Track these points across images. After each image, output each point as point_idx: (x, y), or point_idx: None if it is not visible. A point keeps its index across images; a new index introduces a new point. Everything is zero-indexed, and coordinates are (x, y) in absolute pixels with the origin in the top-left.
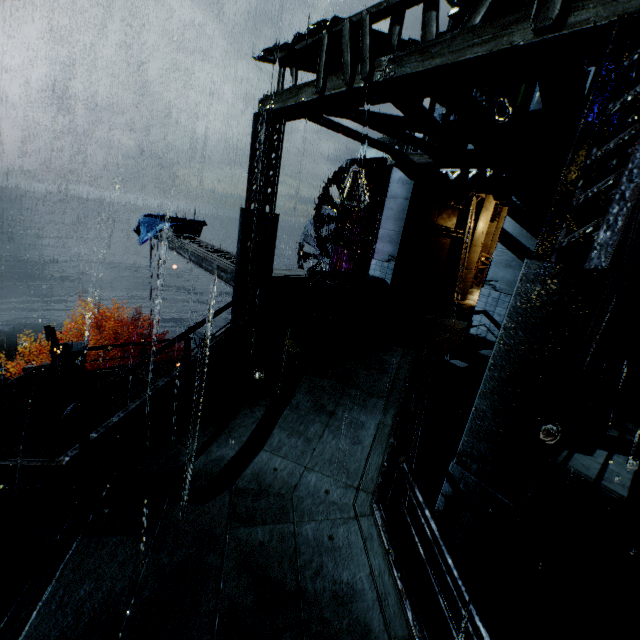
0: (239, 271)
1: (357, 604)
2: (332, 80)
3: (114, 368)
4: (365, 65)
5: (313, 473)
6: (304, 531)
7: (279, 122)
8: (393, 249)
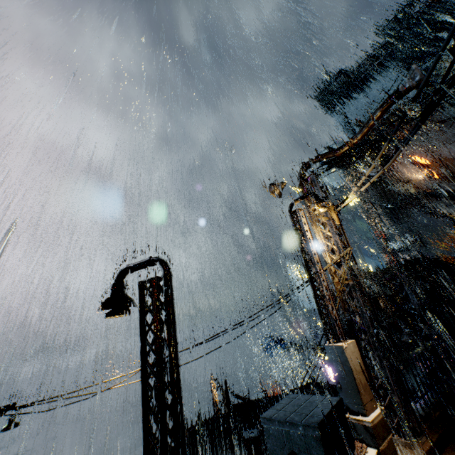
0: None
1: None
2: None
3: None
4: None
5: None
6: None
7: None
8: None
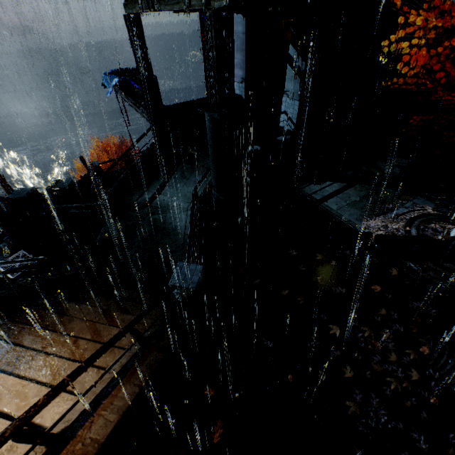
0: (148, 114)
1: (179, 229)
2: (143, 3)
3: (116, 171)
4: (149, 1)
5: (177, 200)
6: (169, 215)
7: (137, 18)
8: (242, 73)
